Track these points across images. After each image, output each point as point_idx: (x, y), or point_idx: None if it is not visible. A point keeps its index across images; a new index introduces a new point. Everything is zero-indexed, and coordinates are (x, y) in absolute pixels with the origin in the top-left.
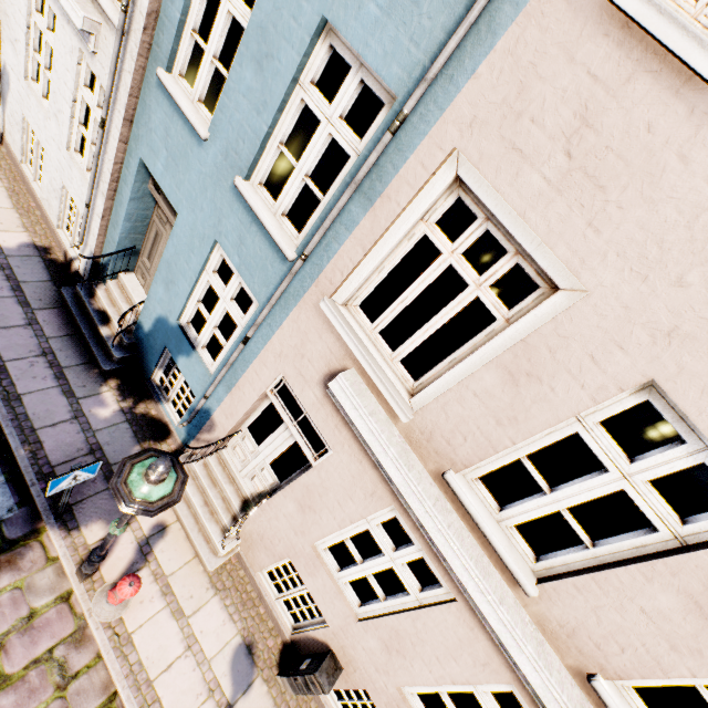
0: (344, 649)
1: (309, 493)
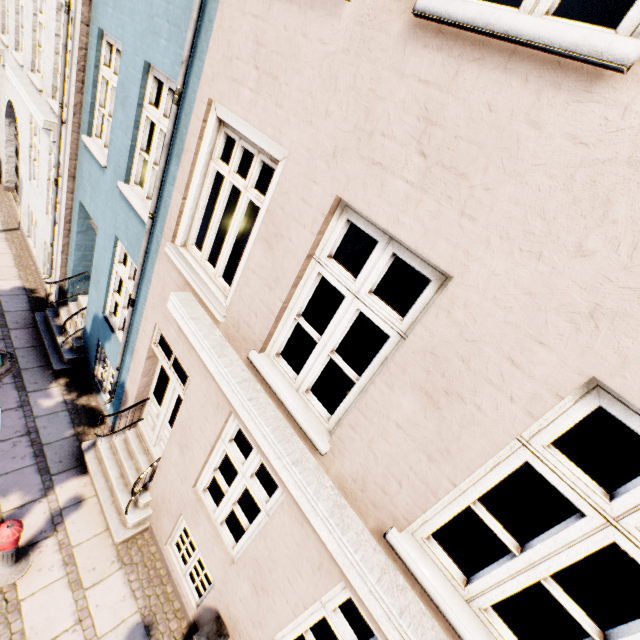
0: (229, 610)
1: (184, 431)
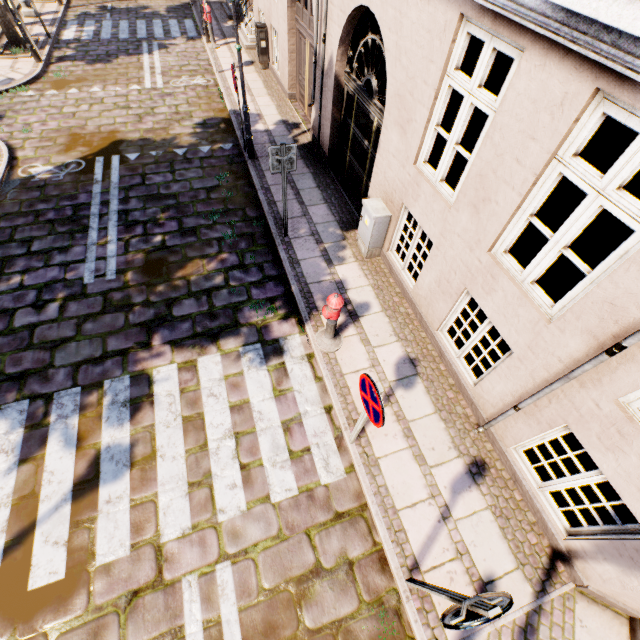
0: (266, 16)
1: None
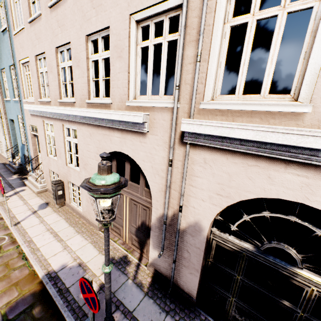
0: (61, 175)
1: (41, 143)
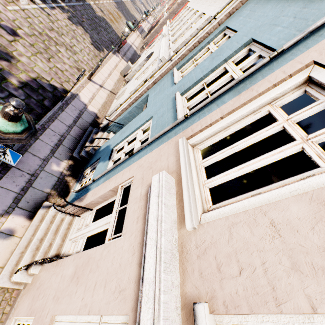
0: None
1: (86, 265)
